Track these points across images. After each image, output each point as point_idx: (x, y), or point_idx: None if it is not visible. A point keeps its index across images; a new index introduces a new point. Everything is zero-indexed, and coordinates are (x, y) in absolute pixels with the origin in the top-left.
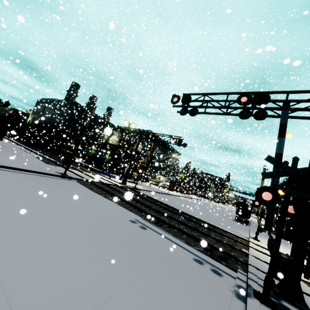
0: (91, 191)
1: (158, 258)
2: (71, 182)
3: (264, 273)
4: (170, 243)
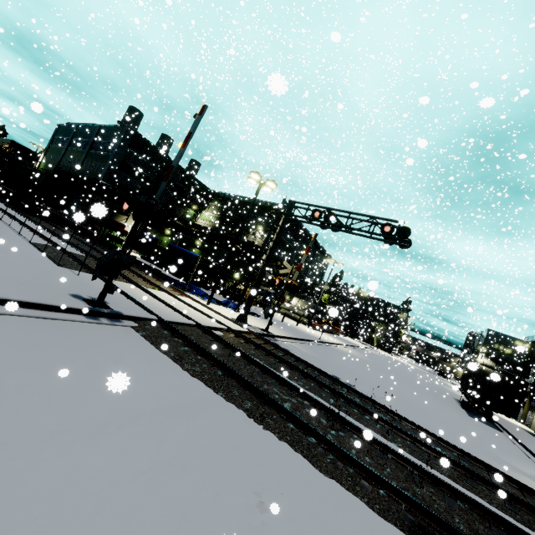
0: (182, 371)
1: None
2: (119, 336)
3: None
4: None
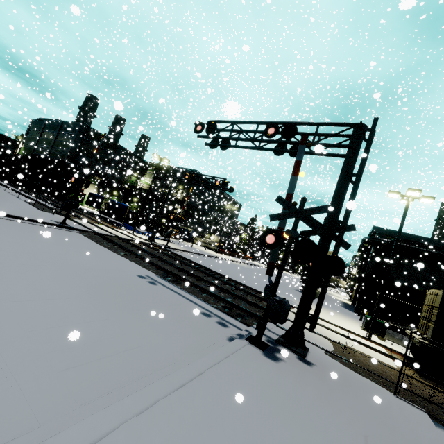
0: (98, 244)
1: (154, 307)
2: (72, 234)
3: (282, 329)
4: (181, 298)
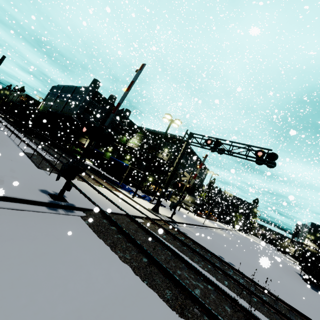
0: (116, 258)
1: None
2: (70, 224)
3: None
4: None
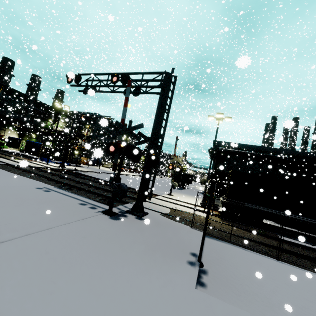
0: (9, 172)
1: (39, 203)
2: None
3: None
4: (67, 197)
